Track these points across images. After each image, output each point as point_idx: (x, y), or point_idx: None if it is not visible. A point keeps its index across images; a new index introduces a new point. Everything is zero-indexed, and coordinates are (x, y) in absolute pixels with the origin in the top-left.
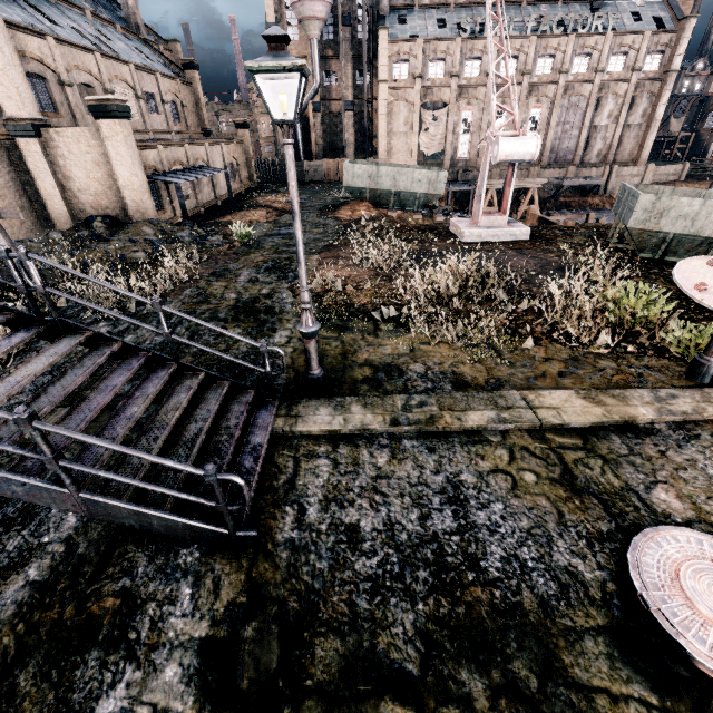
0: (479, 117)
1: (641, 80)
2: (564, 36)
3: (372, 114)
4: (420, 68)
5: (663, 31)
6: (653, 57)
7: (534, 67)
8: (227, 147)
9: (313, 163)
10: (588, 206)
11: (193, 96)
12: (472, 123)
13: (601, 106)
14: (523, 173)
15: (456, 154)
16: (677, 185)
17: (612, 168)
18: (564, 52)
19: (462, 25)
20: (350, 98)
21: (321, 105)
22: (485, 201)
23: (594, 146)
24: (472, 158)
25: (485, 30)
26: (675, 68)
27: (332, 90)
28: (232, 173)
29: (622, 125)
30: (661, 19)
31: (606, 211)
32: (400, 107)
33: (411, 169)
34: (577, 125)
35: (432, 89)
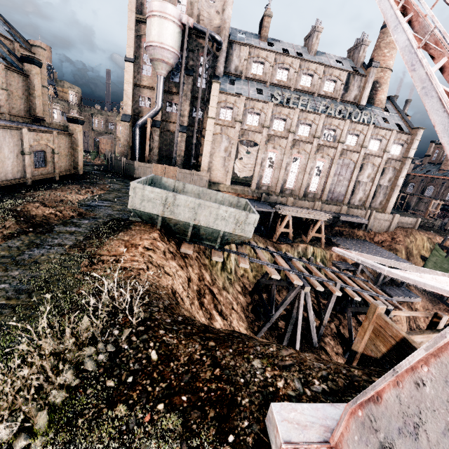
0: (281, 158)
1: (389, 159)
2: (342, 119)
3: (201, 138)
4: (241, 115)
5: (403, 132)
6: (396, 146)
7: (321, 134)
8: (36, 134)
9: (143, 164)
10: (355, 236)
11: (27, 85)
12: (275, 161)
13: (363, 169)
14: (310, 204)
15: (261, 180)
16: (414, 232)
17: (371, 212)
18: (342, 130)
19: (275, 95)
20: (185, 124)
21: (161, 123)
22: (282, 223)
23: (357, 194)
24: (273, 185)
25: (290, 102)
26: (410, 156)
27: (172, 116)
28: (42, 159)
29: (376, 184)
30: (398, 125)
31: (370, 243)
32: (222, 138)
33: (216, 205)
34: (347, 178)
35: (248, 132)
